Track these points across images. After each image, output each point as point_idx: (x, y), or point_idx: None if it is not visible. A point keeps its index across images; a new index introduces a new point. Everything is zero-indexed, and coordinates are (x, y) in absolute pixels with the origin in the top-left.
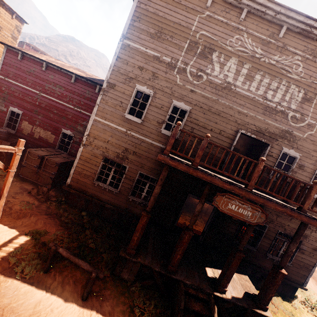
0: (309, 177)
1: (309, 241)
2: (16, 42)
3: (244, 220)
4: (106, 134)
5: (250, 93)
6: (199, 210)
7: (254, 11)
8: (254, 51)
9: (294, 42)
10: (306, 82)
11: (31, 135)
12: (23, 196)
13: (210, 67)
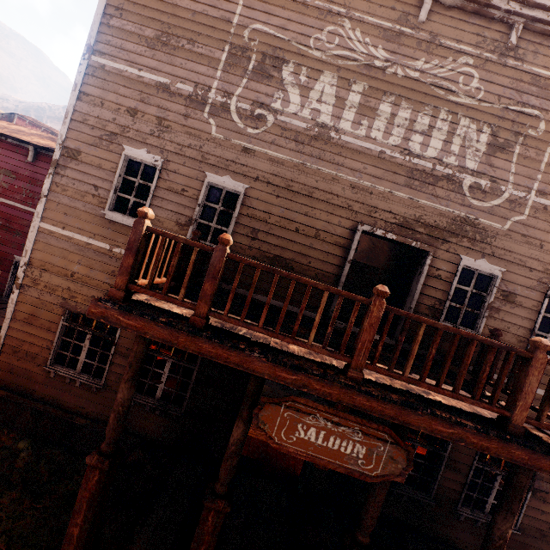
0: (530, 318)
1: None
2: None
3: (348, 470)
4: (67, 260)
5: (374, 144)
6: (237, 441)
7: None
8: (371, 54)
9: (455, 28)
10: (492, 110)
11: None
12: None
13: (280, 95)
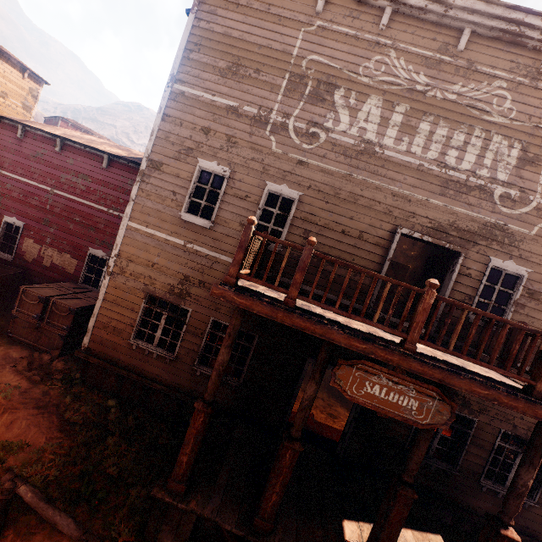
0: None
1: None
2: (31, 115)
3: (404, 418)
4: (149, 253)
5: (413, 158)
6: (310, 397)
7: (405, 10)
8: (413, 80)
9: (490, 56)
10: (523, 128)
11: (39, 262)
12: (2, 374)
13: (332, 116)
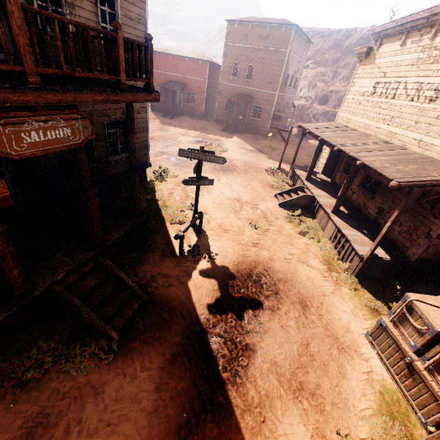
0: (94, 11)
1: (135, 116)
2: None
3: (68, 146)
4: None
5: None
6: None
7: None
8: None
9: None
10: None
11: None
12: None
13: None
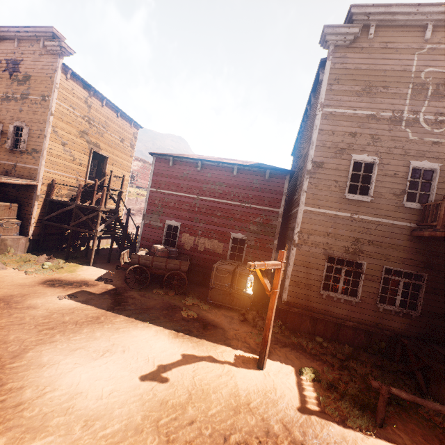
0: None
1: None
2: (134, 150)
3: None
4: (323, 226)
5: None
6: None
7: None
8: None
9: None
10: None
11: (195, 249)
12: (239, 326)
13: None
